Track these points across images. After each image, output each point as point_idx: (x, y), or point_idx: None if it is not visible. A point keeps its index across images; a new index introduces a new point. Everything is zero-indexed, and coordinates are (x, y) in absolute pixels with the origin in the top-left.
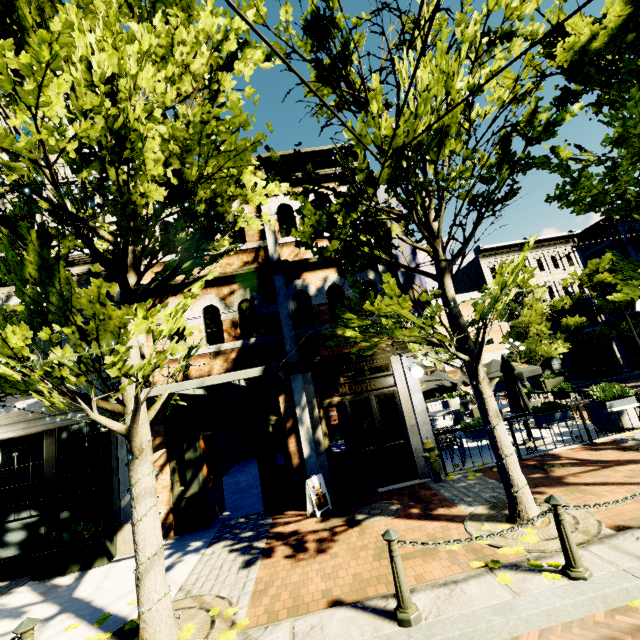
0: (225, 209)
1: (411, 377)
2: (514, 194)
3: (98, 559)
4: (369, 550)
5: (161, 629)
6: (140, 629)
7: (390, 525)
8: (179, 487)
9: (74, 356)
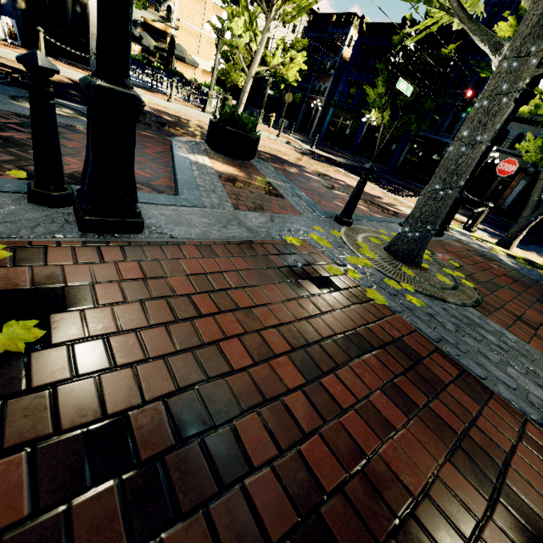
0: None
1: None
2: None
3: None
4: None
5: None
6: None
7: (55, 61)
8: None
9: None
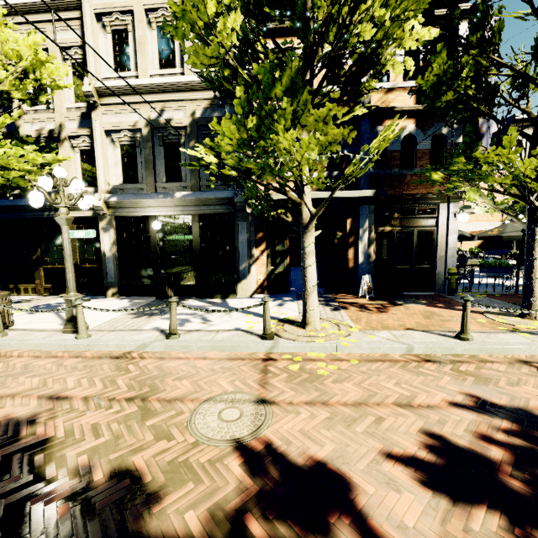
0: (382, 51)
1: (453, 221)
2: None
3: (231, 294)
4: (417, 315)
5: (317, 320)
6: (307, 317)
7: (425, 308)
8: (270, 266)
9: (315, 157)
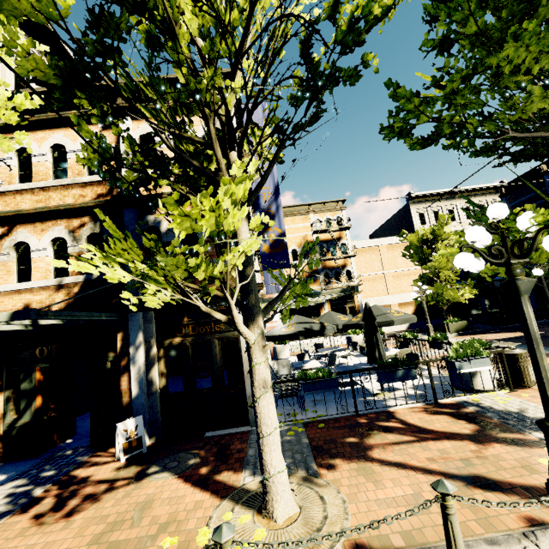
0: None
1: None
2: (318, 118)
3: None
4: (105, 524)
5: None
6: None
7: (163, 487)
8: (13, 415)
9: None
